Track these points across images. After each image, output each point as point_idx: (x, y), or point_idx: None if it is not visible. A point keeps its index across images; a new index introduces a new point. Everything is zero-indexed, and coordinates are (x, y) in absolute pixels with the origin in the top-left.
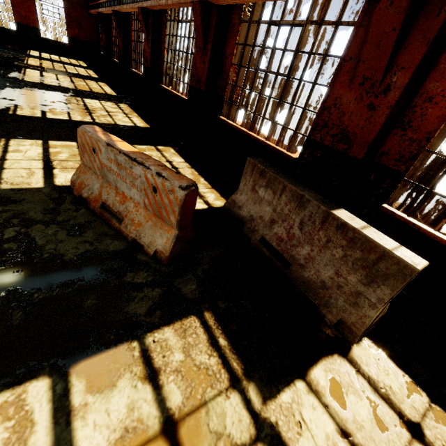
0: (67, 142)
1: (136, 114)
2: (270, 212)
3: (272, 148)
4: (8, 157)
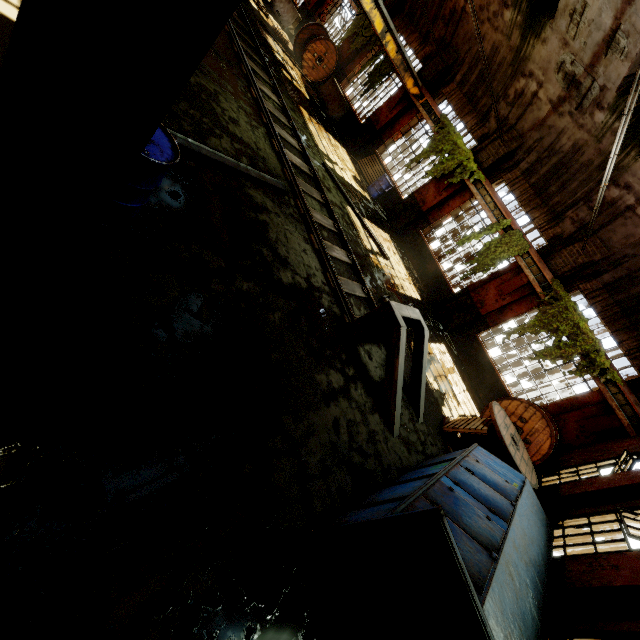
0: None
1: None
2: (282, 6)
3: (295, 4)
4: None
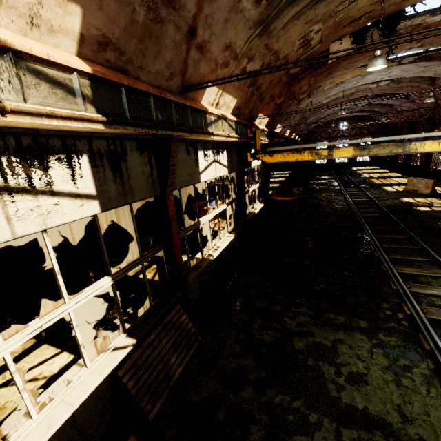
0: (395, 186)
1: None
2: None
3: None
4: (385, 188)
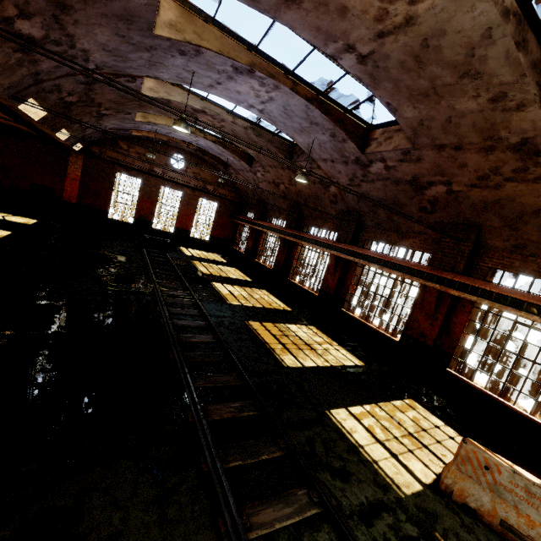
0: (357, 407)
1: (335, 342)
2: None
3: None
4: (360, 442)
